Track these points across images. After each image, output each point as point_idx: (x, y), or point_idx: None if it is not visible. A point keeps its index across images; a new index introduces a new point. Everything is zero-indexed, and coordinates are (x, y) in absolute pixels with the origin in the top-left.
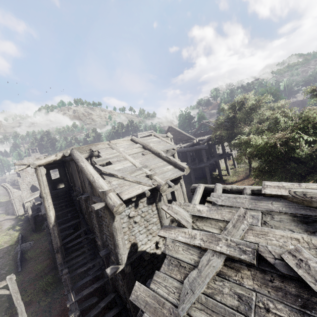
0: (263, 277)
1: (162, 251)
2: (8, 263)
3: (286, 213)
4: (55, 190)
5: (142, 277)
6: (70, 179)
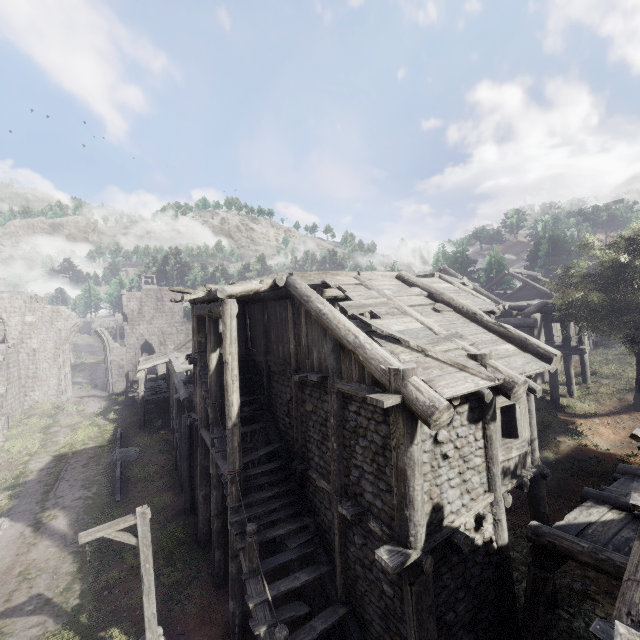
0: None
1: (484, 539)
2: (97, 480)
3: None
4: (221, 355)
5: (445, 591)
6: (253, 338)
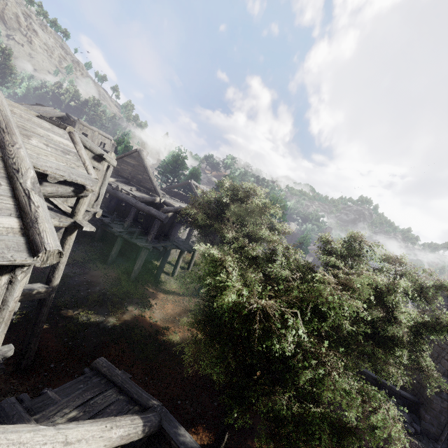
0: None
1: None
2: None
3: None
4: None
5: None
6: None
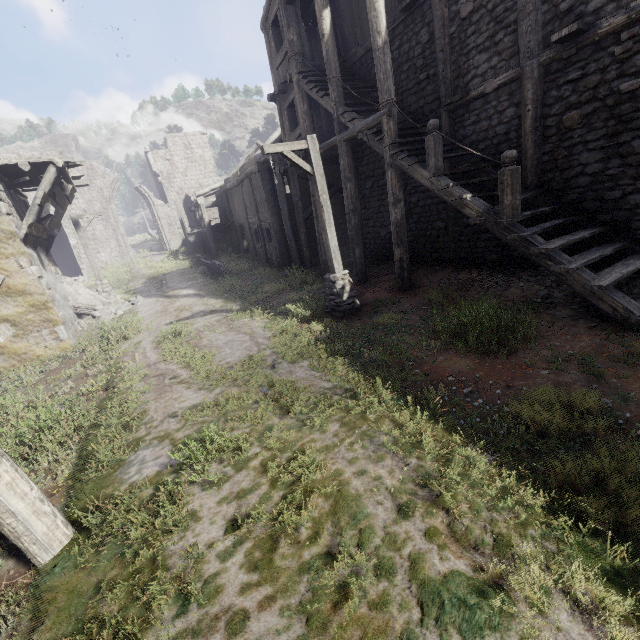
0: None
1: None
2: (199, 277)
3: None
4: (316, 63)
5: None
6: (348, 37)
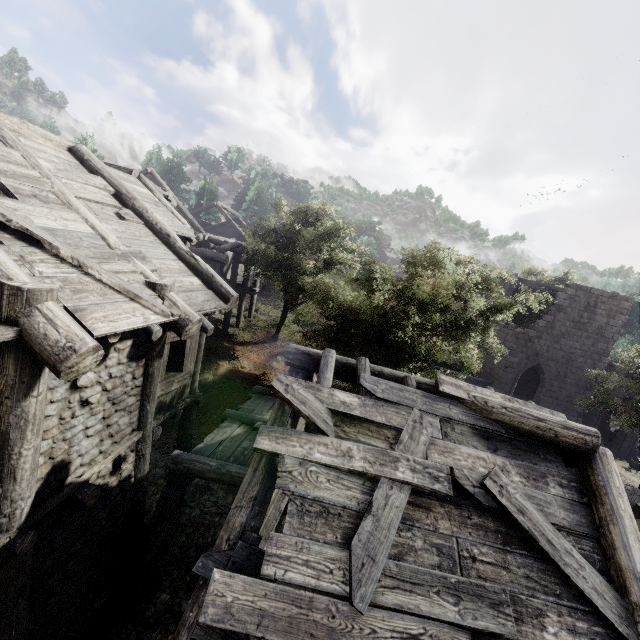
0: (461, 514)
1: (121, 479)
2: None
3: (466, 423)
4: None
5: (53, 555)
6: None
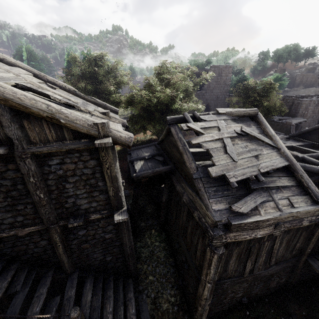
0: (240, 139)
1: None
2: None
3: (229, 119)
4: None
5: None
6: None
